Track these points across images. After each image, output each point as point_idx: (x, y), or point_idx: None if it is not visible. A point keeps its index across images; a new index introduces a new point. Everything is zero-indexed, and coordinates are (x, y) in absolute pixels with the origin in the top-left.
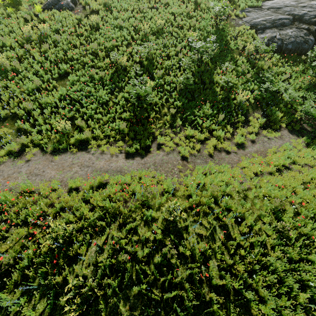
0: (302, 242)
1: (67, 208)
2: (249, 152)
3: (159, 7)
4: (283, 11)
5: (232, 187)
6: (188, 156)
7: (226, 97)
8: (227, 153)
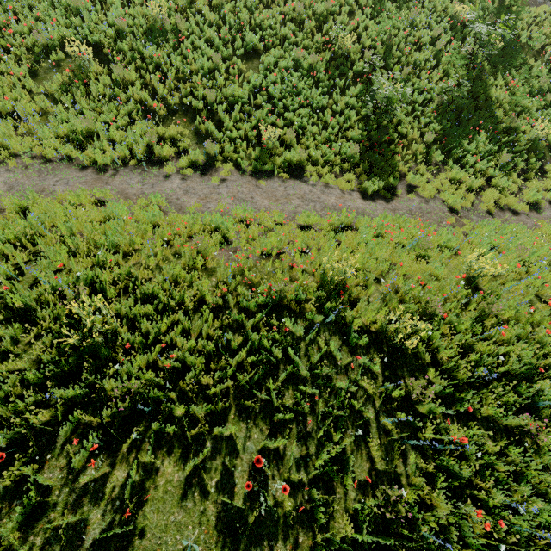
0: None
1: (313, 247)
2: (547, 217)
3: None
4: None
5: (536, 256)
6: (459, 209)
7: (511, 127)
8: (513, 213)
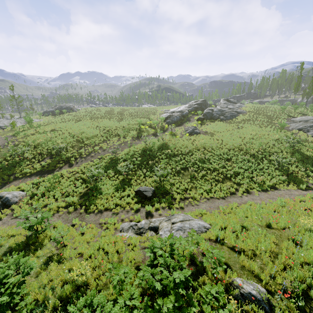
0: None
1: None
2: None
3: (241, 127)
4: (311, 122)
5: None
6: None
7: None
8: None
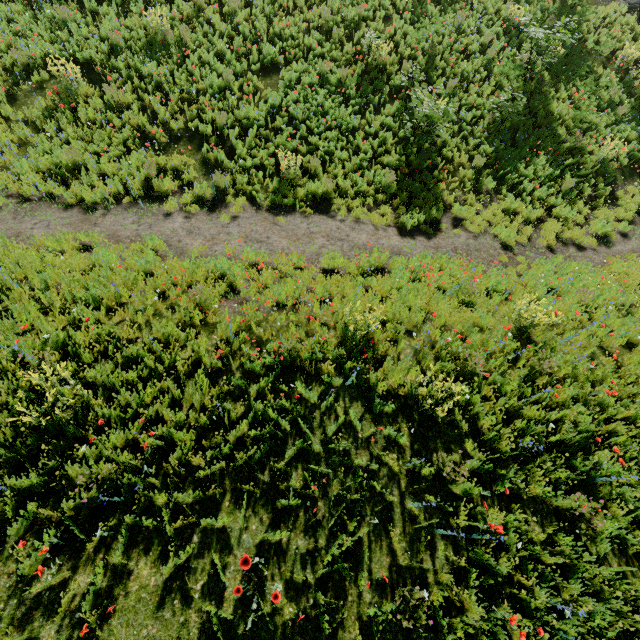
0: None
1: (336, 295)
2: (618, 252)
3: None
4: None
5: (603, 300)
6: (514, 245)
7: (576, 147)
8: (579, 249)
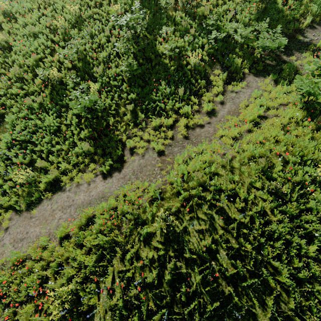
0: (298, 192)
1: (65, 261)
2: (222, 117)
3: None
4: None
5: (216, 164)
6: (164, 149)
7: (179, 65)
8: (201, 127)
